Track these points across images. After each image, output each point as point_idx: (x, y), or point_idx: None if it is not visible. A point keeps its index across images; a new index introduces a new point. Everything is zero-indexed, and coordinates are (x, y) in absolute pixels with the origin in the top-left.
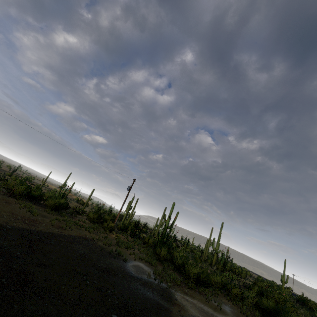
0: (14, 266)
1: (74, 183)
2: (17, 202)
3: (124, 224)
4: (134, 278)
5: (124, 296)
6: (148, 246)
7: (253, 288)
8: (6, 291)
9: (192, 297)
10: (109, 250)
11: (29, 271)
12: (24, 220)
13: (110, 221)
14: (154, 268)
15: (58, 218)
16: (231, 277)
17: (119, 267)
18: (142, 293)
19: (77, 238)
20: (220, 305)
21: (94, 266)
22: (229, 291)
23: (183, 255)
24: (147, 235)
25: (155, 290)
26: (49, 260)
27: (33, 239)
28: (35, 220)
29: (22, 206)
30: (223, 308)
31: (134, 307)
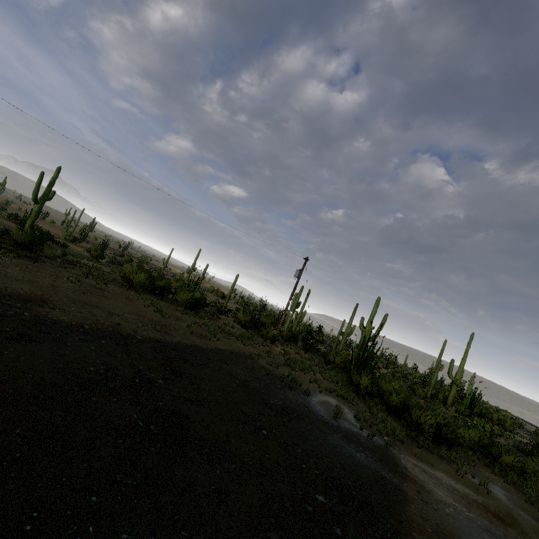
0: (160, 403)
1: (207, 265)
2: (140, 298)
3: (291, 330)
4: (329, 426)
5: (324, 460)
6: (335, 368)
7: (538, 454)
8: (160, 447)
9: (430, 465)
10: (278, 374)
11: (181, 412)
12: (154, 326)
13: (271, 327)
14: (353, 407)
15: (196, 322)
16: (489, 429)
17: (300, 405)
18: (349, 455)
19: (229, 354)
20: (482, 483)
21: (266, 403)
22: (494, 459)
23: (401, 389)
24: (326, 348)
25: (367, 450)
26: (202, 392)
27: (174, 357)
28: (168, 325)
29: (147, 303)
30: (491, 489)
31: (345, 482)
